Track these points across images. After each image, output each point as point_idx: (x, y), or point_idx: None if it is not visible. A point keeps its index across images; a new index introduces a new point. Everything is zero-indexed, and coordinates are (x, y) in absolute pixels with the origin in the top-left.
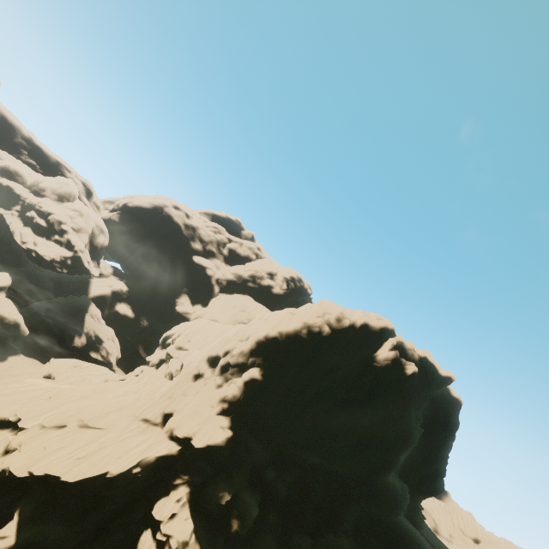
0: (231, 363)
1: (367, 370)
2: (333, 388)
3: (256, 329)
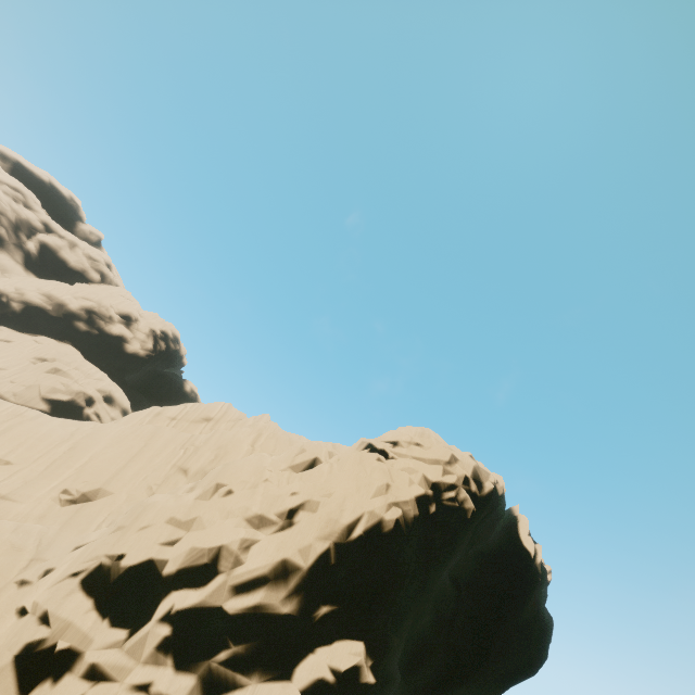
0: (232, 617)
1: (529, 593)
2: (491, 652)
3: (314, 497)
